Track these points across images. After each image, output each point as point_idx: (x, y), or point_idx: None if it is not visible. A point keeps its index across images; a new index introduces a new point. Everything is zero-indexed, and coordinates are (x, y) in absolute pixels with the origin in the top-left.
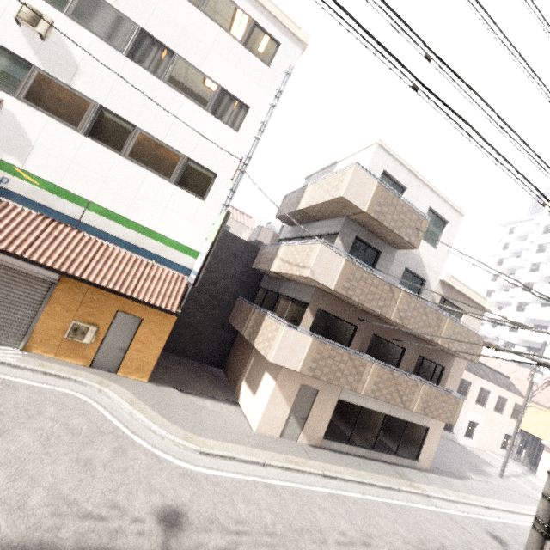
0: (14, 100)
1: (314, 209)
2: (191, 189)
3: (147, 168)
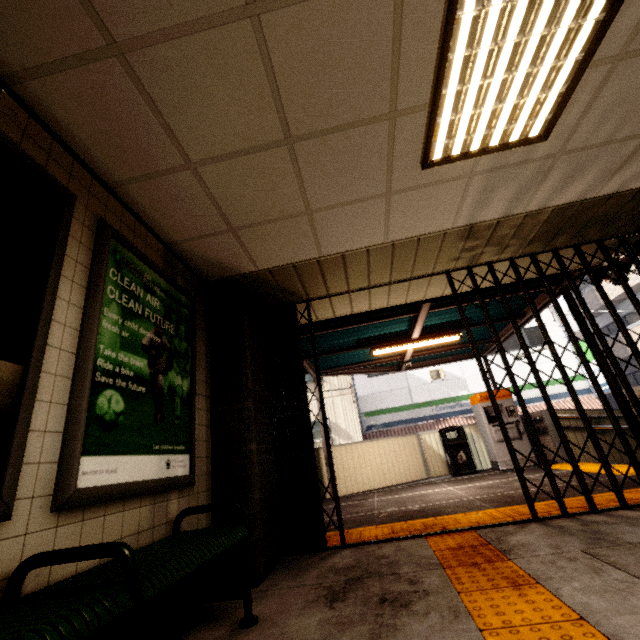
0: (442, 366)
1: (622, 295)
2: (539, 344)
3: (511, 350)
